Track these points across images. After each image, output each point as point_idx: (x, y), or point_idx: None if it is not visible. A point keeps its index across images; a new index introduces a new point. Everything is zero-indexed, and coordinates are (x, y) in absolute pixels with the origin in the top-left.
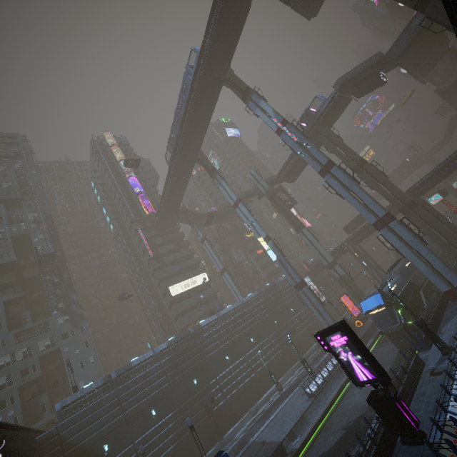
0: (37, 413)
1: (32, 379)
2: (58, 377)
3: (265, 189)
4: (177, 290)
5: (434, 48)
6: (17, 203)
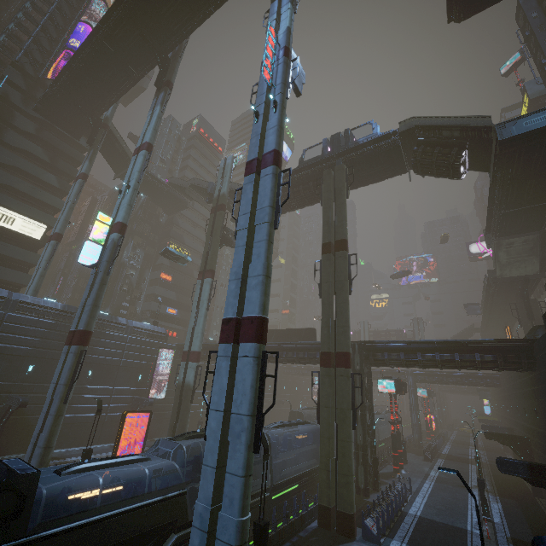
0: None
1: None
2: None
3: (221, 192)
4: None
5: (538, 203)
6: None
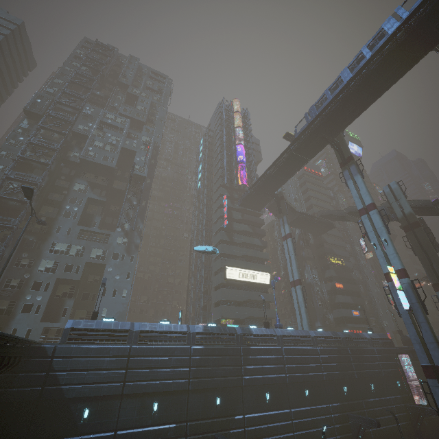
0: (58, 313)
1: (71, 278)
2: (91, 291)
3: (405, 212)
4: (233, 274)
5: None
6: (139, 126)
